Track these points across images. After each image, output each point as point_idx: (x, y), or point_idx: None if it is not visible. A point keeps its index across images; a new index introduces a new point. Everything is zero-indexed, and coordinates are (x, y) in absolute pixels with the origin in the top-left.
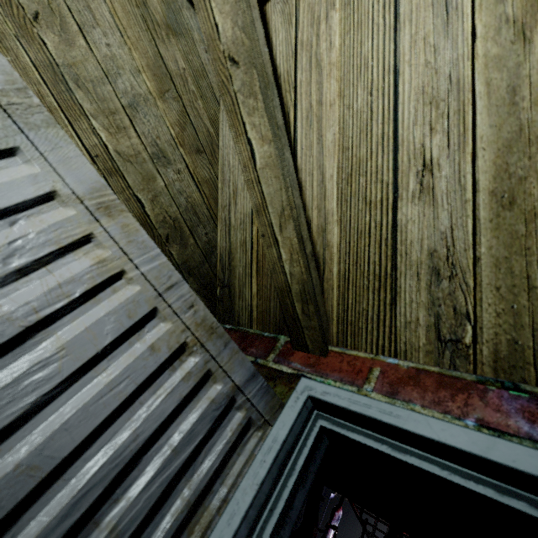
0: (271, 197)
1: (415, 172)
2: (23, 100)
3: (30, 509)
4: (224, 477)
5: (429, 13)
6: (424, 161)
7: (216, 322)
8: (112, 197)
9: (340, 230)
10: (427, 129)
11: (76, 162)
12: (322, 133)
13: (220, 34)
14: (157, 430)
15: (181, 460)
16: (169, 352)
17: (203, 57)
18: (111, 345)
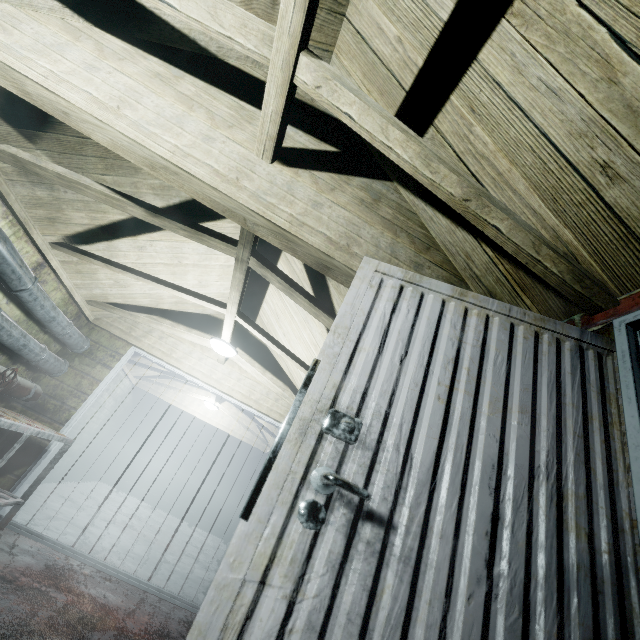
0: (521, 242)
1: (599, 173)
2: (409, 275)
3: (537, 401)
4: (606, 380)
5: (543, 99)
6: (600, 165)
7: (541, 316)
8: (459, 289)
9: (569, 231)
10: (588, 149)
11: (439, 284)
12: (513, 188)
13: (454, 195)
14: (557, 368)
15: (578, 377)
16: (532, 337)
17: (393, 198)
18: (510, 343)
